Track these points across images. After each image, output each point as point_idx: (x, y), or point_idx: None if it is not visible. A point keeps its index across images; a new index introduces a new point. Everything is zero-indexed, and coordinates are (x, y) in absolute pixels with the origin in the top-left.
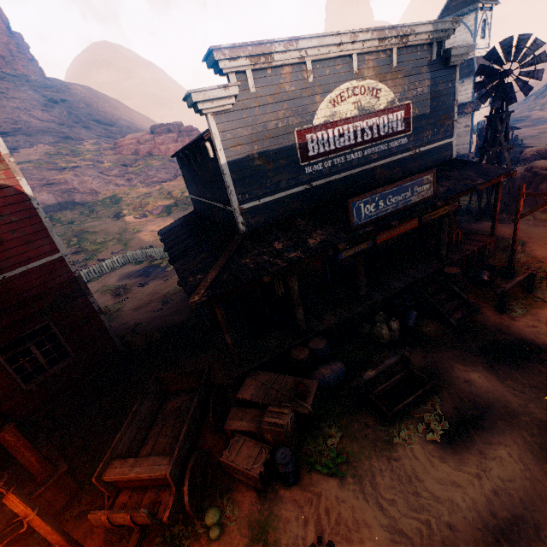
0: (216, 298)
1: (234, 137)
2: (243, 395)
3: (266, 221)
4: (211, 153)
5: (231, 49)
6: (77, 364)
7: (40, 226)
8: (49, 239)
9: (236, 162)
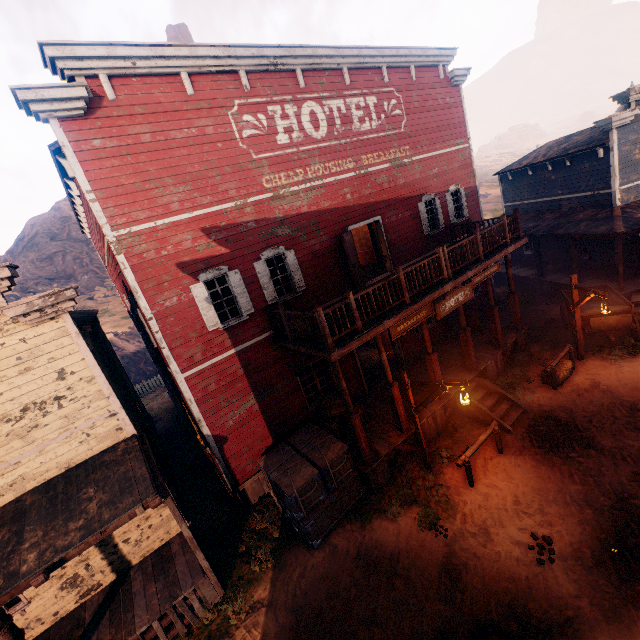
0: (628, 234)
1: (625, 141)
2: (637, 300)
3: (634, 199)
4: (601, 154)
5: (639, 87)
6: (480, 298)
7: (478, 210)
8: (480, 218)
9: (623, 158)
